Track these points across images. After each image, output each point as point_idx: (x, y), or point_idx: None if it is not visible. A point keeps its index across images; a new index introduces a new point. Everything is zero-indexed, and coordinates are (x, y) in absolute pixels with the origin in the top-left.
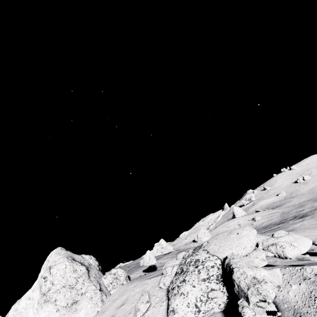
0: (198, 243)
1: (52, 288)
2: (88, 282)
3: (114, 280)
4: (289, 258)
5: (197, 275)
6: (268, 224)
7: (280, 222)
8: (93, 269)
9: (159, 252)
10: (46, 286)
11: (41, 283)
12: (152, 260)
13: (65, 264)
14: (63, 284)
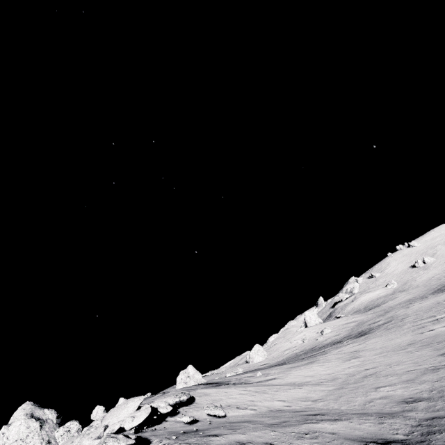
0: (248, 366)
1: (7, 442)
2: (38, 436)
3: (65, 432)
4: (126, 429)
5: (81, 438)
6: (330, 342)
7: (341, 340)
8: (49, 423)
9: (182, 383)
10: (3, 440)
11: (0, 438)
12: (100, 414)
13: (21, 421)
14: (16, 438)
